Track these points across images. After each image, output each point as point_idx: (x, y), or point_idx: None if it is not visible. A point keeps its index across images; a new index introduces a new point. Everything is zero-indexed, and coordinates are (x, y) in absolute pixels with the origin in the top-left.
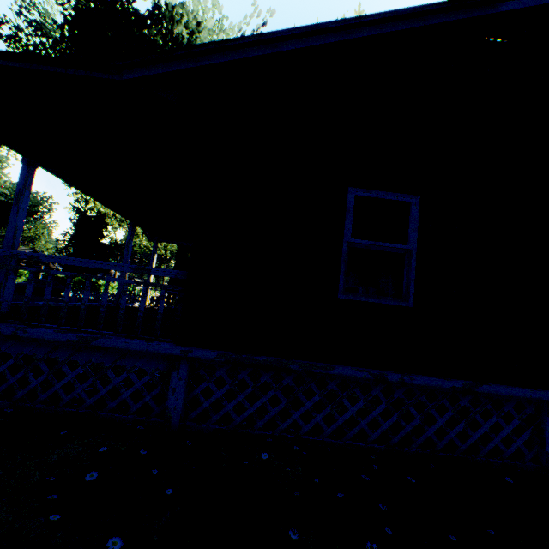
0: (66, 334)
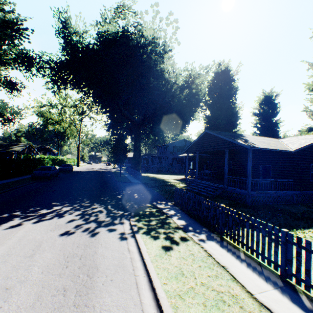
0: (284, 192)
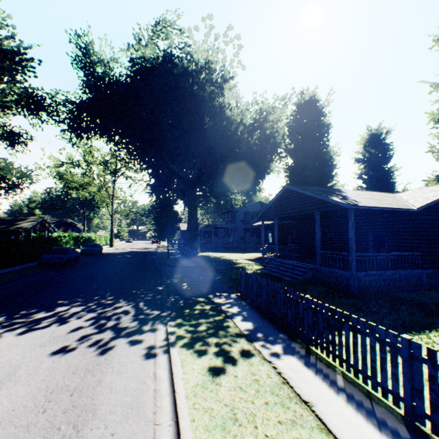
0: (407, 271)
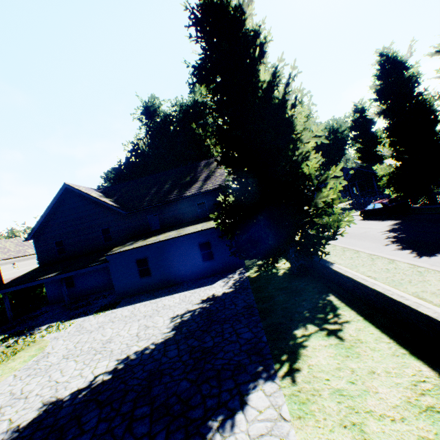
0: None
